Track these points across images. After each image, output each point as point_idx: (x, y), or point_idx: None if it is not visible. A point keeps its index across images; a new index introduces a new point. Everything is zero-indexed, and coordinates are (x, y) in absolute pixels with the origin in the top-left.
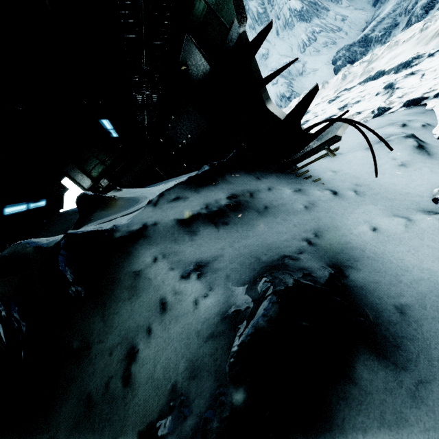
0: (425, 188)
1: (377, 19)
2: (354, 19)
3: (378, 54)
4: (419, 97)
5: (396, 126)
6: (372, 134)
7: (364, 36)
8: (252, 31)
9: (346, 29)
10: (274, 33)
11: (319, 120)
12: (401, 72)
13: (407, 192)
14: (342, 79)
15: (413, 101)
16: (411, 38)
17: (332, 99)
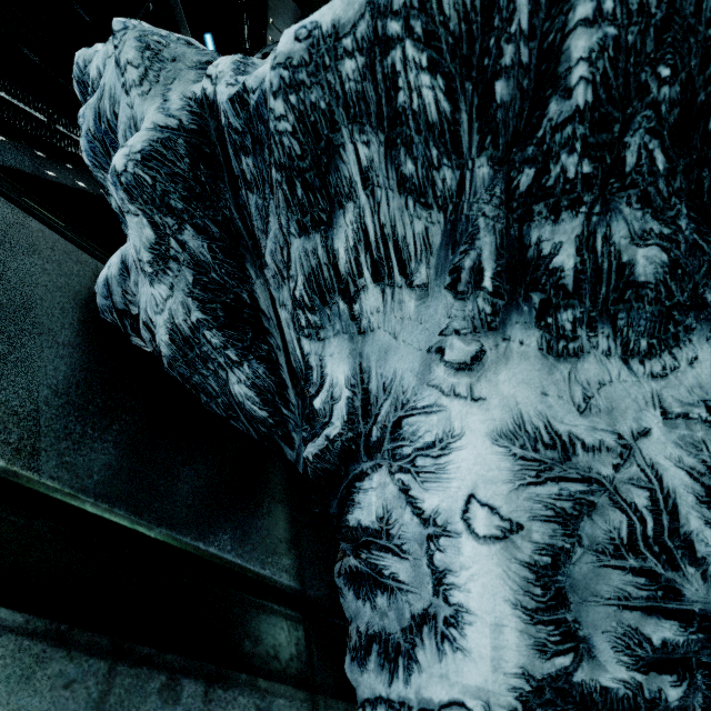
0: None
1: None
2: None
3: None
4: None
5: None
6: None
7: None
8: None
9: None
10: None
11: None
12: None
13: None
14: None
15: None
16: None
17: None
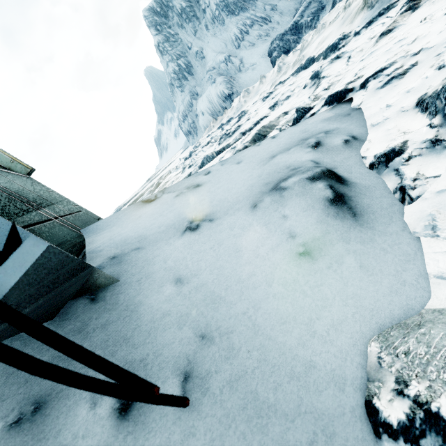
0: (350, 340)
1: (304, 4)
2: (283, 7)
3: (308, 40)
4: (342, 89)
5: (306, 148)
6: (272, 164)
7: (294, 23)
8: (181, 30)
9: (277, 18)
10: (205, 30)
11: (250, 124)
12: (330, 57)
13: (308, 361)
14: (278, 71)
15: (335, 95)
16: (337, 18)
17: (265, 96)
